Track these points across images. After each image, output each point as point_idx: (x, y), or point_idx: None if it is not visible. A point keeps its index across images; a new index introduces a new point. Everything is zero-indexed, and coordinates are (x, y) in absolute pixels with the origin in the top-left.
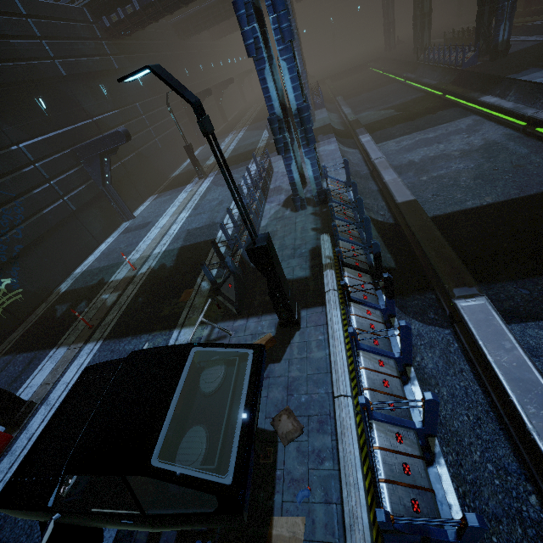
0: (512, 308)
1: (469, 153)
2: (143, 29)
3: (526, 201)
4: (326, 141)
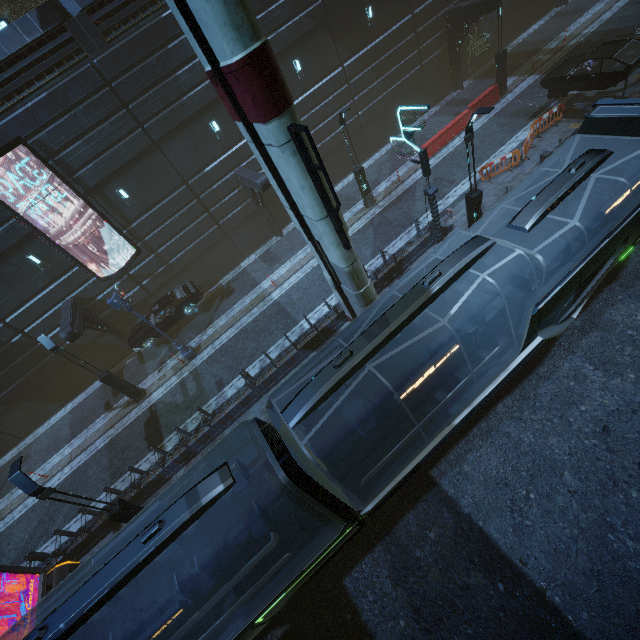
0: None
1: None
2: None
3: None
4: None
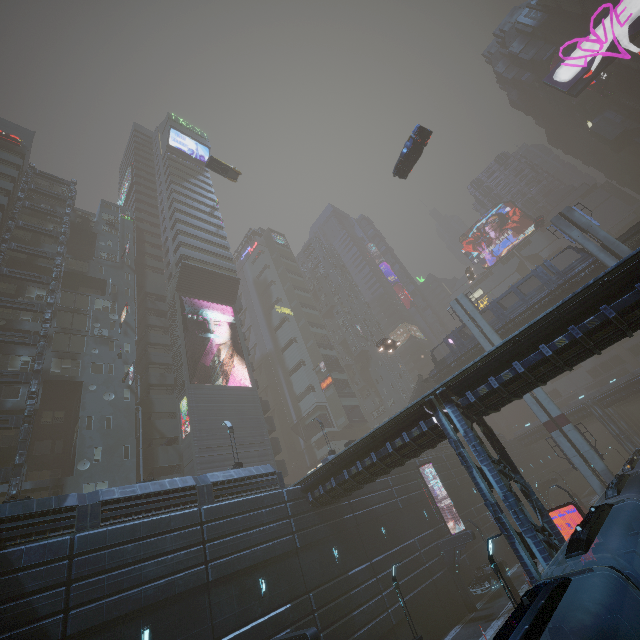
0: None
1: None
2: None
3: None
4: None
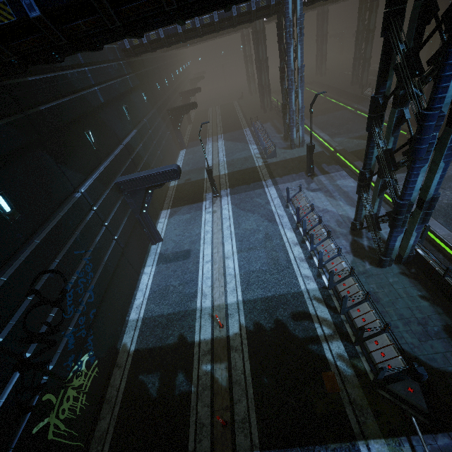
0: None
1: None
2: (155, 51)
3: None
4: (337, 173)
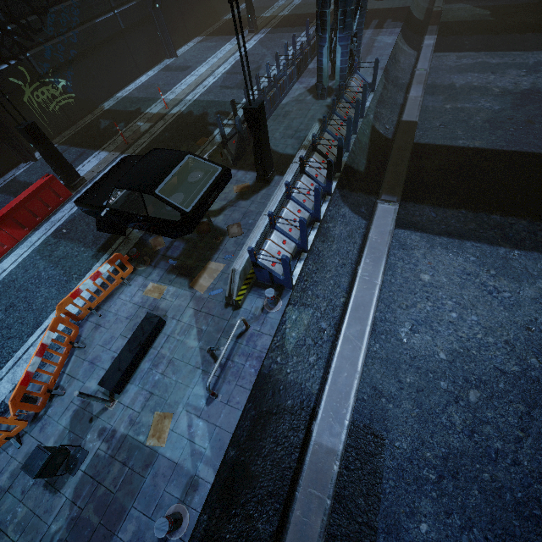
0: (416, 222)
1: (507, 94)
2: None
3: (502, 155)
4: (389, 30)
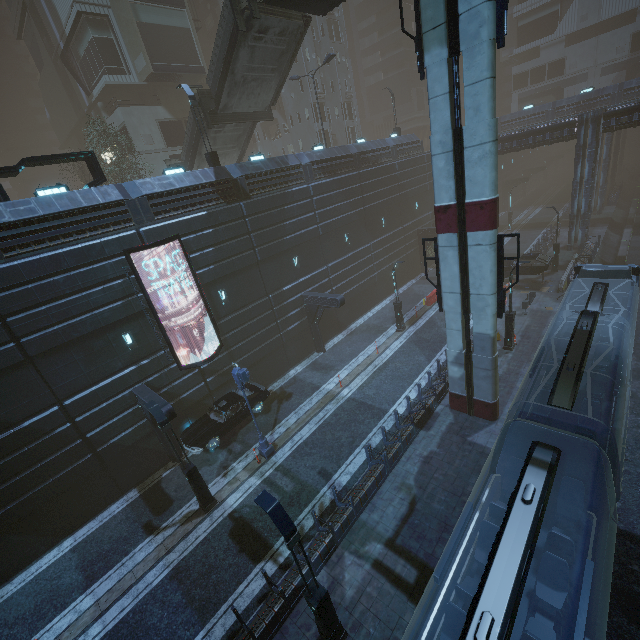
0: None
1: None
2: None
3: None
4: (600, 227)
